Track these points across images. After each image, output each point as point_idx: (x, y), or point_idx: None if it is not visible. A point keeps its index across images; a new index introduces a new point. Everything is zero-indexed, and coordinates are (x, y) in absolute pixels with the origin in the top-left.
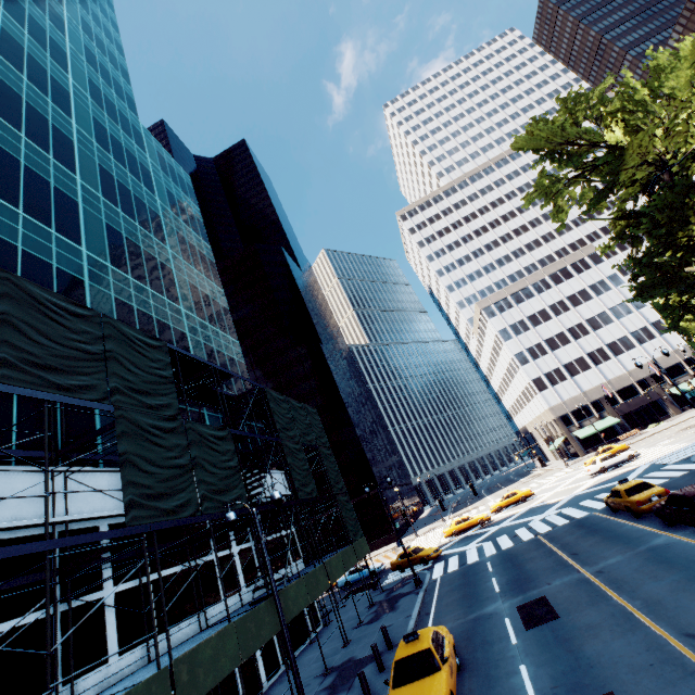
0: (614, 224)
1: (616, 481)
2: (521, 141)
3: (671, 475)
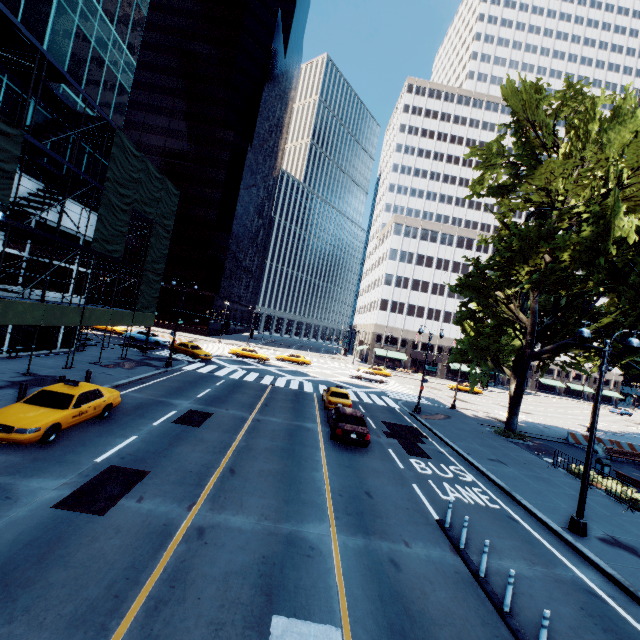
0: (502, 226)
1: (354, 387)
2: (511, 91)
3: (378, 402)
